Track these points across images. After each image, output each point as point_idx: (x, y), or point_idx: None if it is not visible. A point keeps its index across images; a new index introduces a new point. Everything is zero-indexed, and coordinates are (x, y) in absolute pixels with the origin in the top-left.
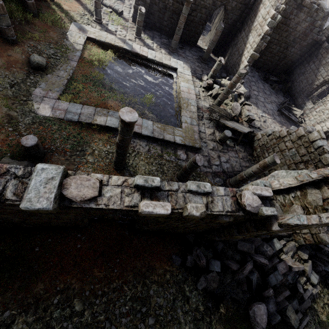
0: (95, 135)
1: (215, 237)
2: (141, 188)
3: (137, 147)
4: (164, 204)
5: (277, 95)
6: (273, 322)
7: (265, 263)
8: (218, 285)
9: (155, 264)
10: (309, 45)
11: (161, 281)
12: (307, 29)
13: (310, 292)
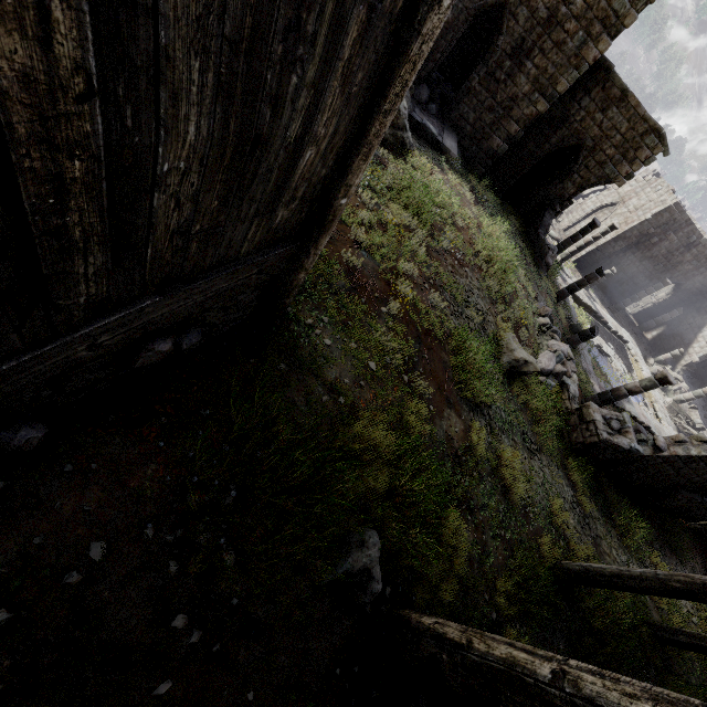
0: None
1: None
2: None
3: None
4: None
5: None
6: None
7: None
8: None
9: None
10: None
11: None
12: None
13: None
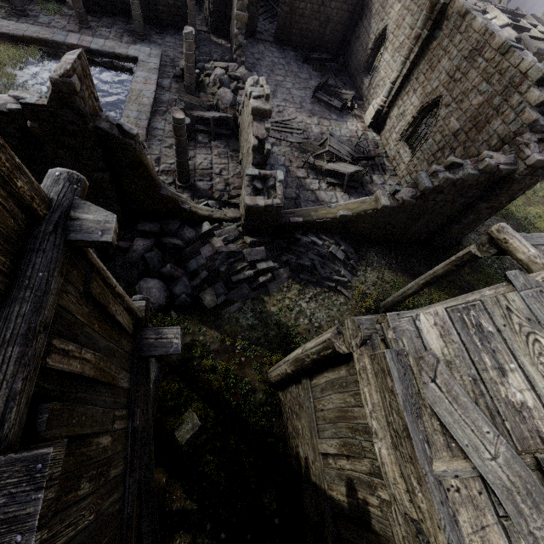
0: None
1: None
2: None
3: None
4: None
5: (323, 79)
6: (176, 301)
7: (177, 244)
8: (108, 269)
9: None
10: None
11: None
12: None
13: (246, 276)
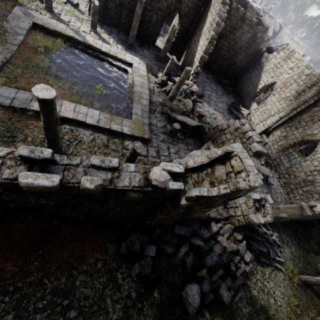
0: (30, 122)
1: (146, 221)
2: (29, 161)
3: (80, 136)
4: (50, 176)
5: (228, 96)
6: (206, 301)
7: (201, 245)
8: (154, 270)
9: (86, 254)
10: (253, 54)
11: (90, 271)
12: (250, 39)
13: (242, 269)
